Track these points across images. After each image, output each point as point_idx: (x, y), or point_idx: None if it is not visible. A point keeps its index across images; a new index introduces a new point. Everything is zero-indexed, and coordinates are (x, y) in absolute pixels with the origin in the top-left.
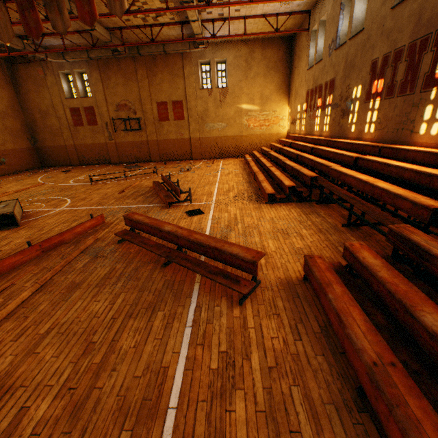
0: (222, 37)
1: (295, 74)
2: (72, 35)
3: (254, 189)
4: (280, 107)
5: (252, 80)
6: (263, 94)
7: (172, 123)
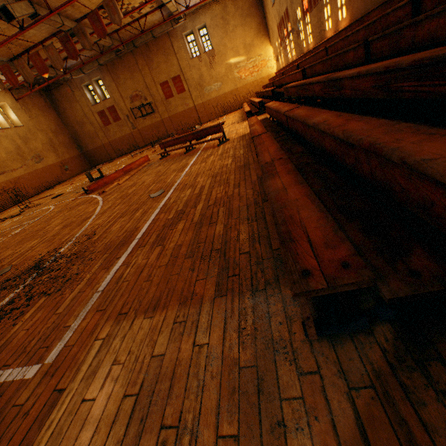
0: (194, 6)
1: (267, 13)
2: (85, 50)
3: (243, 118)
4: (264, 49)
5: (232, 34)
6: (245, 44)
7: (177, 98)
